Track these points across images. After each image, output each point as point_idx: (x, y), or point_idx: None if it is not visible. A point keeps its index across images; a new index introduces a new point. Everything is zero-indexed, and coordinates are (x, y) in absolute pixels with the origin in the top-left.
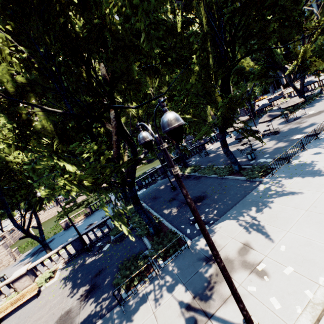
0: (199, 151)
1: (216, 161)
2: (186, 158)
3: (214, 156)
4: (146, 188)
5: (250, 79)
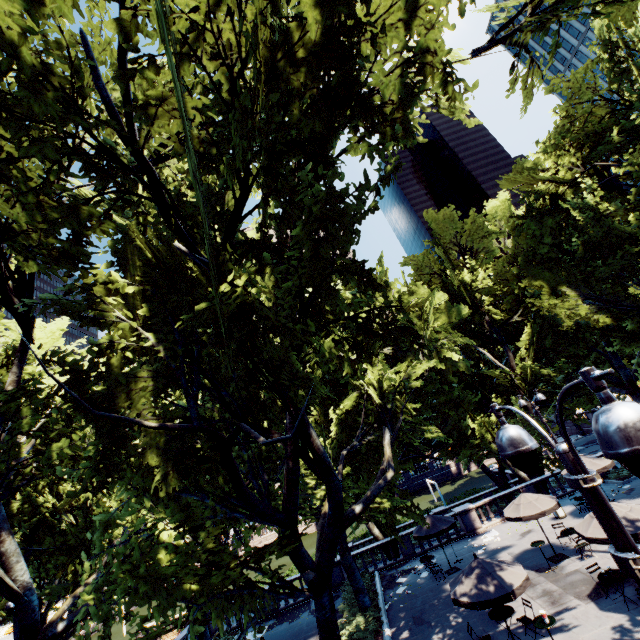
0: (456, 535)
1: (425, 632)
2: (410, 553)
3: (447, 597)
4: (268, 628)
5: (604, 341)
